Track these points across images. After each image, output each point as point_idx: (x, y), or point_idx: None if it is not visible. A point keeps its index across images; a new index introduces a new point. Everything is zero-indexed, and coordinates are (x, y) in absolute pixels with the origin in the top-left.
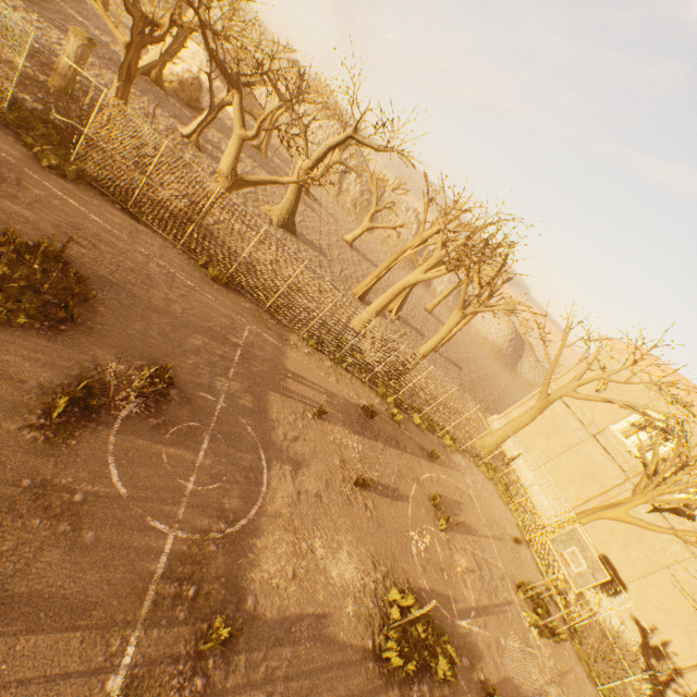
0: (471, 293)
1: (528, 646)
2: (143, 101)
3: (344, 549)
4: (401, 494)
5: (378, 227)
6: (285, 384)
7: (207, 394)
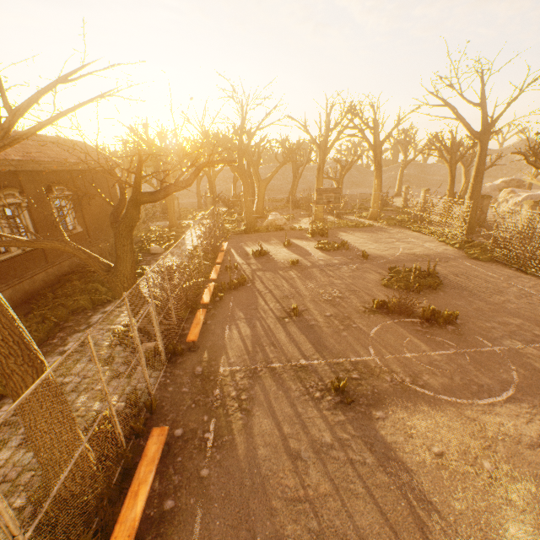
0: None
1: None
2: None
3: None
4: None
5: None
6: None
7: (483, 340)
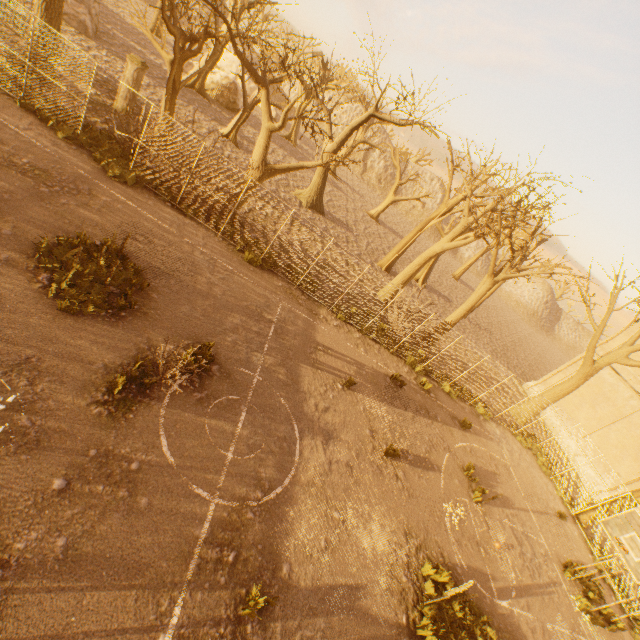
0: (501, 258)
1: (579, 633)
2: (189, 110)
3: (375, 520)
4: (432, 465)
5: (402, 199)
6: (316, 357)
7: (244, 369)
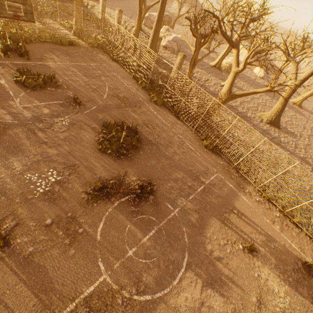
0: None
1: None
2: (207, 76)
3: None
4: None
5: None
6: (228, 216)
7: (169, 204)
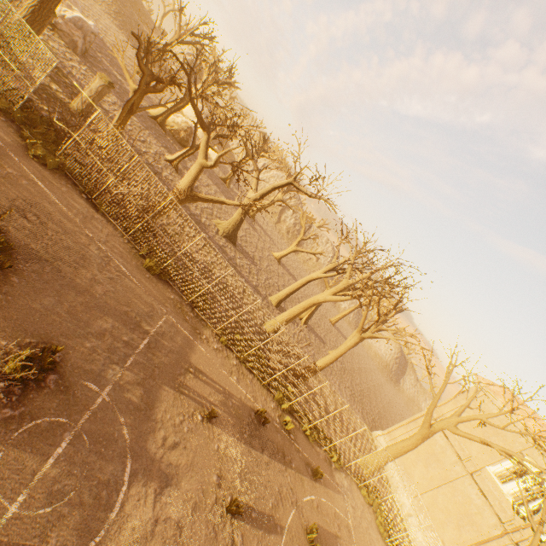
0: (369, 318)
1: None
2: (144, 133)
3: None
4: (276, 524)
5: (302, 250)
6: (184, 379)
7: (92, 383)
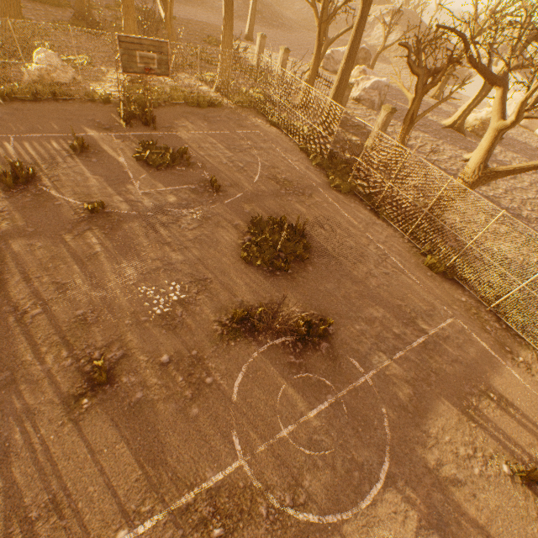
0: None
1: None
2: (436, 144)
3: None
4: None
5: None
6: (476, 403)
7: (356, 361)
